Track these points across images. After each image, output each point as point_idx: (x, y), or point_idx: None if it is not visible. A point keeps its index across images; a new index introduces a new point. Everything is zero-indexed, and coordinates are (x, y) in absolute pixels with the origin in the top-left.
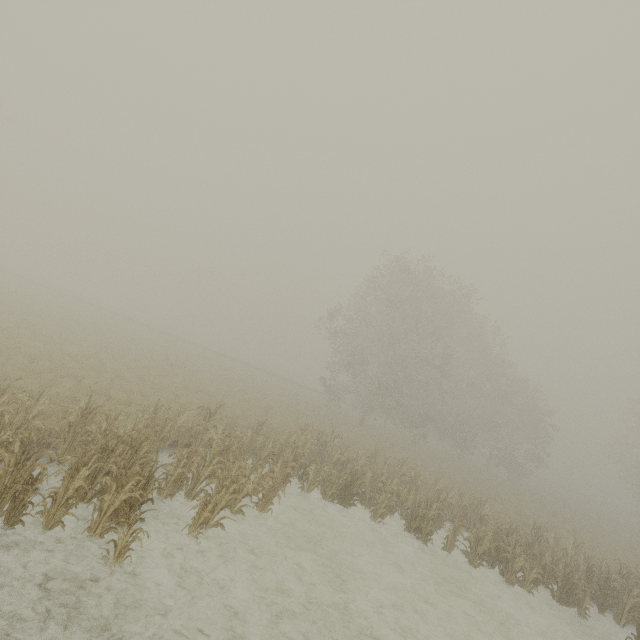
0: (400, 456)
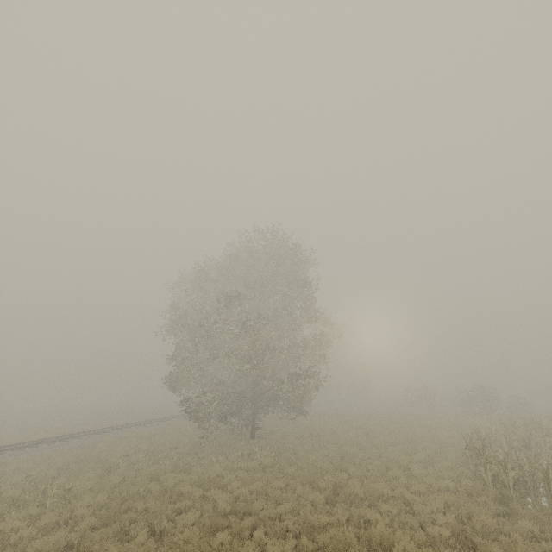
0: (344, 440)
